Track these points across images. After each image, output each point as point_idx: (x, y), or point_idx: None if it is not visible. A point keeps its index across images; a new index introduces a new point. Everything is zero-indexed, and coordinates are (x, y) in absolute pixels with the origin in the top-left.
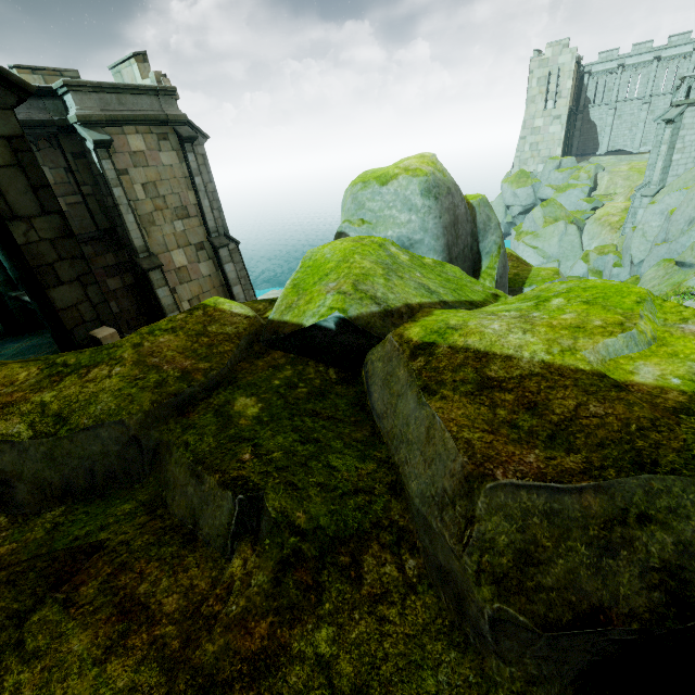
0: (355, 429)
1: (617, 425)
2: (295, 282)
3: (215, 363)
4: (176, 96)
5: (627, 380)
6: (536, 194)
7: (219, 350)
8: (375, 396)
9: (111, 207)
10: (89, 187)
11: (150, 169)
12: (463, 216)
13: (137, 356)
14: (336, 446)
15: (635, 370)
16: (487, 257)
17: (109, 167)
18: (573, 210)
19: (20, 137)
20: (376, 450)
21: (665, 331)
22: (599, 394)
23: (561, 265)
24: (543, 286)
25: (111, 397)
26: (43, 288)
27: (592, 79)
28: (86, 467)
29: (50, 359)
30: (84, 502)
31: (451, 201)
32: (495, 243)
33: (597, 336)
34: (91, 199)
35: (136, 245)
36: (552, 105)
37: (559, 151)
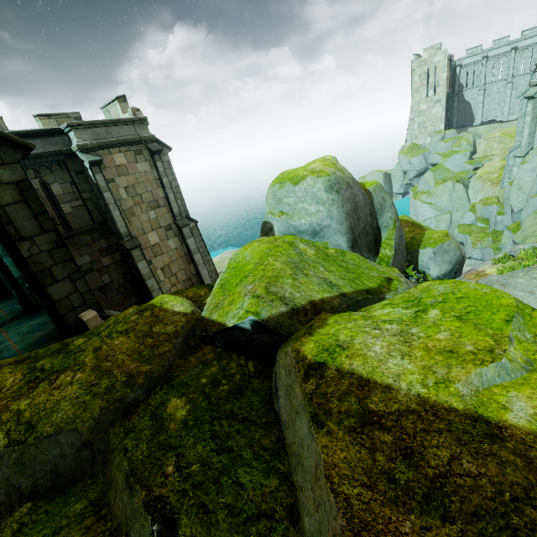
0: (264, 433)
1: (491, 490)
2: (222, 283)
3: (154, 365)
4: (147, 123)
5: (500, 420)
6: (427, 161)
7: (159, 351)
8: (280, 401)
9: (103, 207)
10: (87, 193)
11: (130, 176)
12: (361, 202)
13: (95, 361)
14: (245, 457)
15: (508, 406)
16: (385, 230)
17: (100, 179)
18: (459, 170)
19: (25, 181)
20: (280, 461)
21: (535, 351)
22: (472, 446)
23: (453, 215)
24: (424, 284)
25: (69, 406)
26: (43, 286)
27: (463, 70)
28: (48, 469)
29: (32, 363)
30: (47, 498)
31: (350, 192)
32: (391, 219)
33: (469, 364)
34: (89, 201)
35: (121, 232)
36: (432, 93)
37: (442, 126)
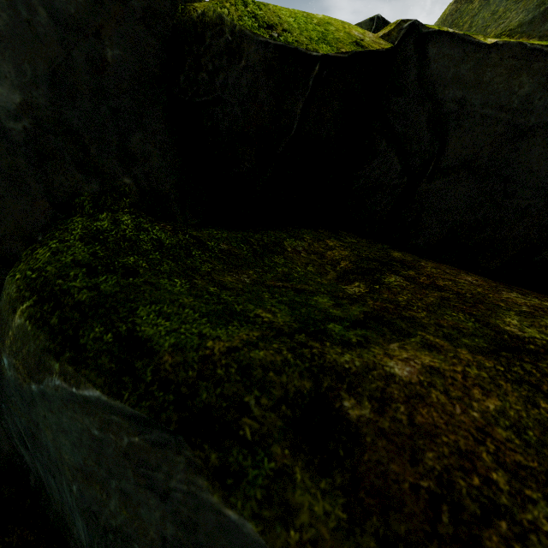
0: None
1: None
2: None
3: None
4: None
5: None
6: None
7: None
8: None
9: None
10: None
11: None
12: None
13: None
14: None
15: None
16: None
17: None
18: None
19: None
20: None
21: None
22: None
23: None
24: None
25: None
26: None
27: None
28: None
29: None
30: None
31: None
32: None
33: None
34: None
35: None
36: None
37: None
